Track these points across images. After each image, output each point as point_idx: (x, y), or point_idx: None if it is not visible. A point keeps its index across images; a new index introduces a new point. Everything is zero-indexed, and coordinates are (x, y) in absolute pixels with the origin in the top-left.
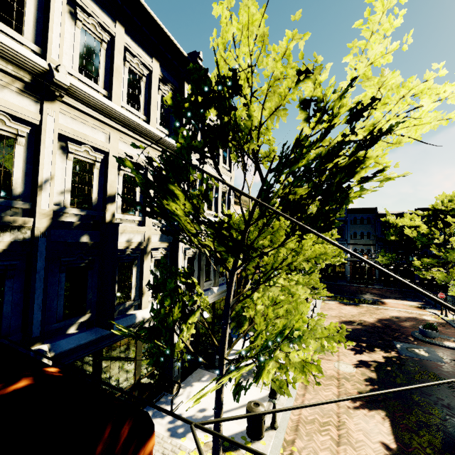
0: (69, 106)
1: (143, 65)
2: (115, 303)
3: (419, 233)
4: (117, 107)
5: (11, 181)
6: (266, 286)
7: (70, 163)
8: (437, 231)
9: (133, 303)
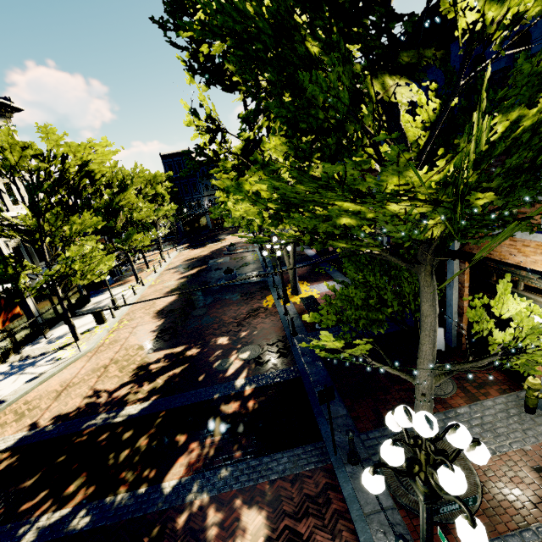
0: None
1: None
2: None
3: None
4: None
5: None
6: (69, 247)
7: None
8: None
9: None
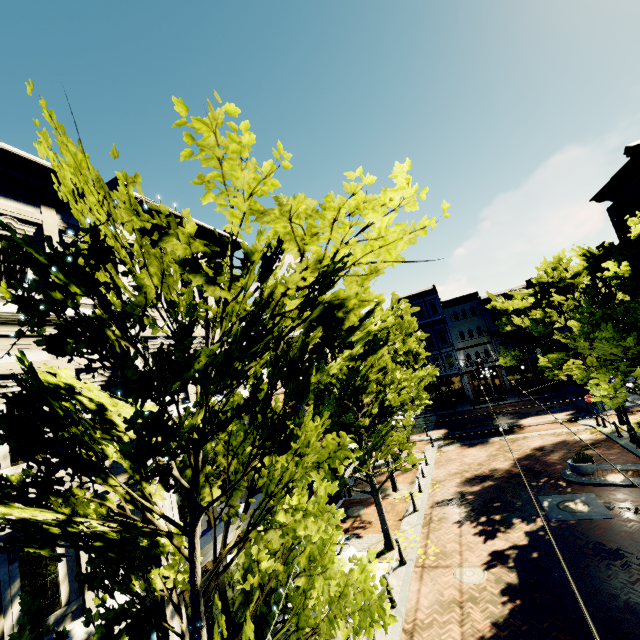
0: None
1: (25, 221)
2: None
3: (531, 321)
4: None
5: None
6: (259, 532)
7: None
8: (553, 311)
9: (66, 611)
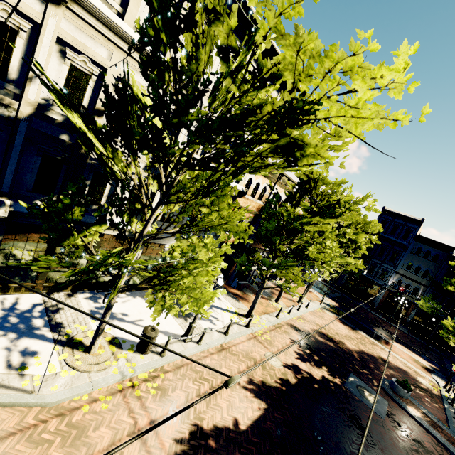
0: (74, 13)
1: None
2: (83, 201)
3: None
4: (126, 27)
5: (9, 67)
6: (181, 236)
7: (66, 68)
8: None
9: None
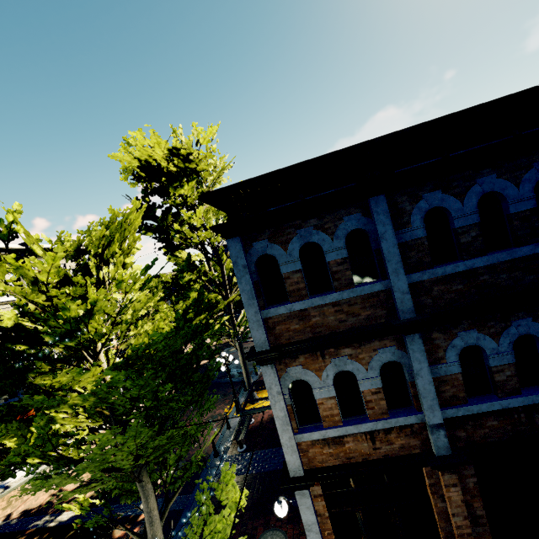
0: None
1: None
2: None
3: None
4: None
5: None
6: None
7: None
8: None
9: None
